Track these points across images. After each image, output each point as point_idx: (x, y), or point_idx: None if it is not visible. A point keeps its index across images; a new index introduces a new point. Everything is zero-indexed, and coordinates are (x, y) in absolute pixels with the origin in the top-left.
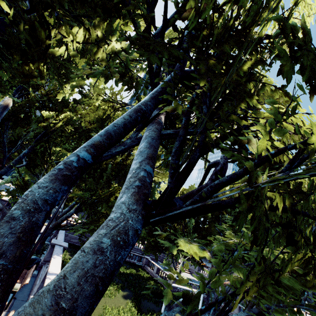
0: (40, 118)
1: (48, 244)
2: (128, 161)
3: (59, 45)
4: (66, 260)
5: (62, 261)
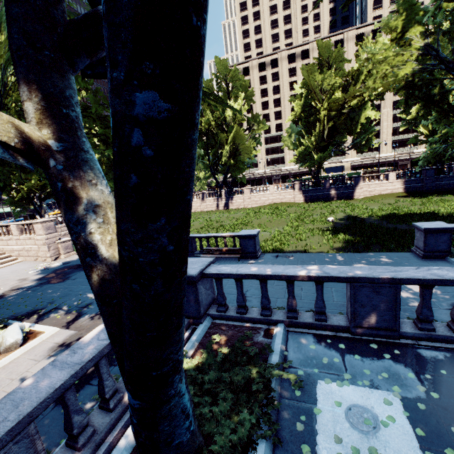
0: None
1: None
2: None
3: None
4: None
5: None
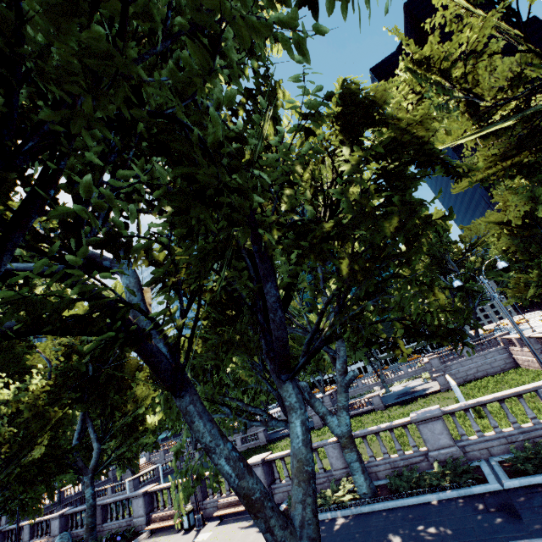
0: None
1: None
2: None
3: None
4: None
5: None
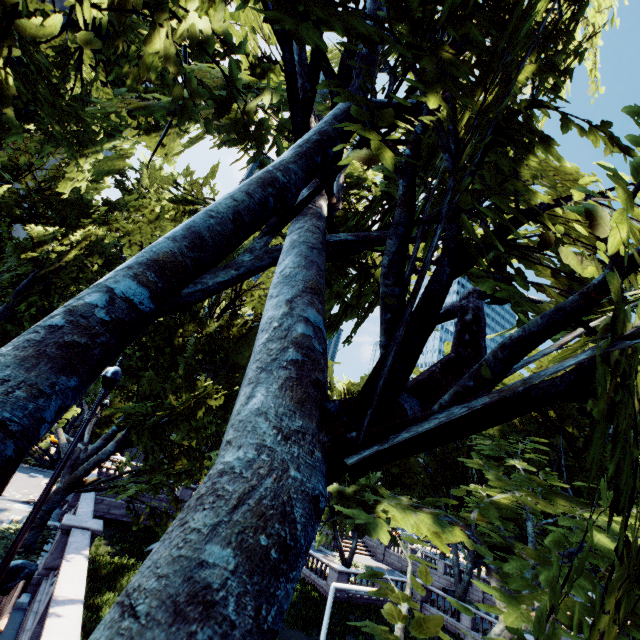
0: (25, 243)
1: (56, 527)
2: (233, 331)
3: (61, 63)
4: (101, 559)
5: (91, 561)
